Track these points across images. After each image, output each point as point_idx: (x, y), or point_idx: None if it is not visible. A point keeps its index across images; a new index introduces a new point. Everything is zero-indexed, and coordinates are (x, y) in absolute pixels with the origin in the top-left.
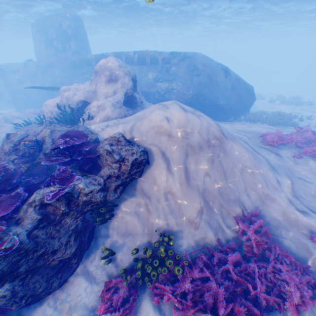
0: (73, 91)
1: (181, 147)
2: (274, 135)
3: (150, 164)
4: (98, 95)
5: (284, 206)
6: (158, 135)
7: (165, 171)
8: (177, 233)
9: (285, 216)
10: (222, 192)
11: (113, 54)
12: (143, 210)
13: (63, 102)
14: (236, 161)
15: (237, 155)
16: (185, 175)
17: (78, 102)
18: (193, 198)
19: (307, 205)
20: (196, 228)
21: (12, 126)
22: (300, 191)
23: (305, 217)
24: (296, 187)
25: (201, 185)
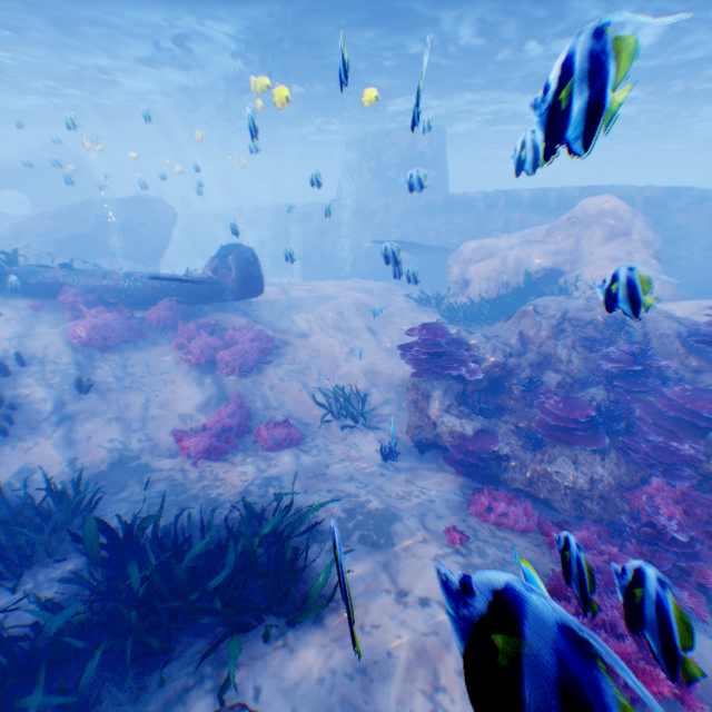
0: (520, 249)
1: None
2: None
3: None
4: (587, 258)
5: None
6: None
7: None
8: None
9: None
10: None
11: (529, 191)
12: None
13: (507, 268)
14: None
15: None
16: None
17: (537, 269)
18: None
19: None
20: None
21: (402, 300)
22: None
23: None
24: None
25: None
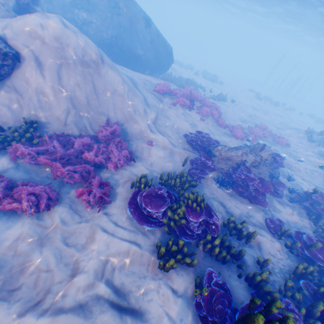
0: None
1: (55, 55)
2: (163, 85)
3: (22, 63)
4: None
5: (143, 127)
6: (32, 39)
7: (37, 72)
8: (45, 124)
9: (141, 132)
10: (91, 104)
11: None
12: (14, 103)
13: None
14: (109, 84)
15: (111, 81)
16: (57, 81)
17: None
18: (63, 101)
19: (158, 129)
20: (64, 124)
21: None
22: (160, 122)
23: (153, 134)
24: (158, 119)
25: (72, 92)
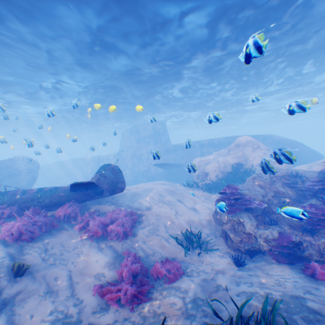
0: (222, 158)
1: None
2: None
3: None
4: (249, 157)
5: None
6: None
7: None
8: None
9: None
10: None
11: (206, 140)
12: None
13: (221, 165)
14: None
15: None
16: None
17: (233, 164)
18: None
19: None
20: None
21: (180, 186)
22: None
23: None
24: None
25: None
